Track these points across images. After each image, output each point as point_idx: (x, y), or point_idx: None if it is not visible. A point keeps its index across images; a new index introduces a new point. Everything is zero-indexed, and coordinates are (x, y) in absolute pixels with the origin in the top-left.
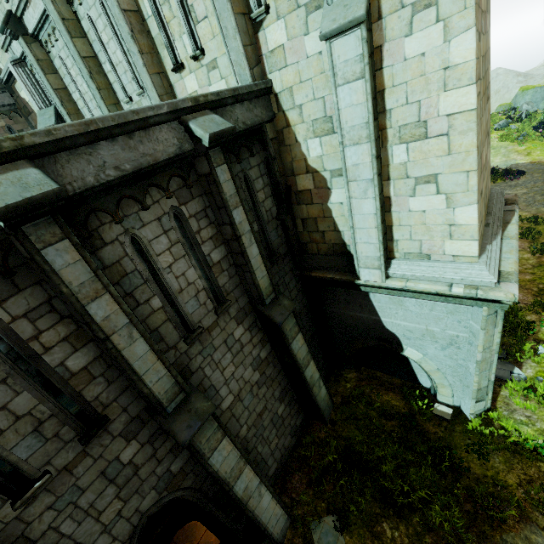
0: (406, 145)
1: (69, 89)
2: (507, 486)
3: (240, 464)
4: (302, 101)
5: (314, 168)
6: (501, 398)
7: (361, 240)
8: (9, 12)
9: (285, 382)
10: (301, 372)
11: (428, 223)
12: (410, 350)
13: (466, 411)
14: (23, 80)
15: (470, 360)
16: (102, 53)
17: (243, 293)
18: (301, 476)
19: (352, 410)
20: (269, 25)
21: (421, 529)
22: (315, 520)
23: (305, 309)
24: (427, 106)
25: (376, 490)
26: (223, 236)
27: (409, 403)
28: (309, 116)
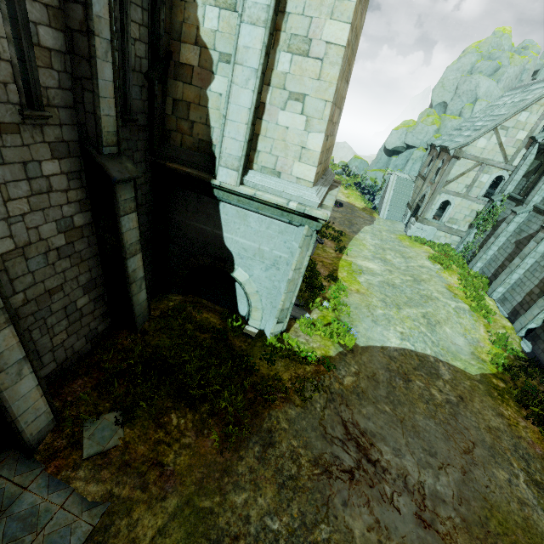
0: (292, 56)
1: None
2: (282, 380)
3: None
4: None
5: (205, 43)
6: (293, 328)
7: (230, 134)
8: None
9: (98, 272)
10: (124, 257)
11: (288, 141)
12: (240, 270)
13: (268, 333)
14: None
15: (283, 280)
16: None
17: (73, 124)
18: (87, 381)
19: (169, 322)
20: None
21: (207, 416)
22: (93, 416)
23: (147, 207)
24: (316, 26)
25: (174, 388)
26: (66, 21)
27: (225, 323)
28: None
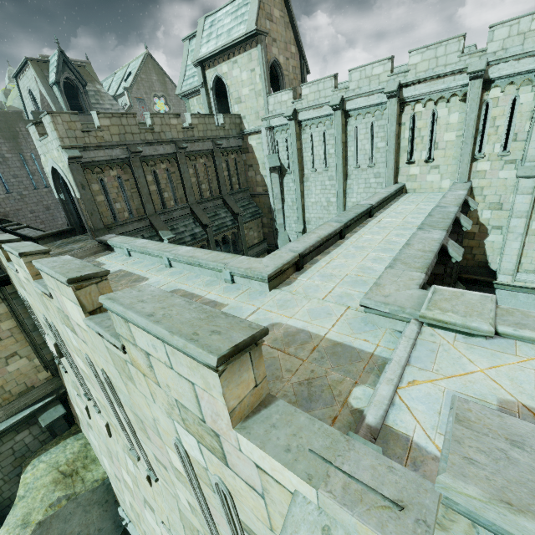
0: None
1: (303, 150)
2: None
3: None
4: (487, 194)
5: (482, 223)
6: None
7: (505, 260)
8: (295, 109)
9: None
10: None
11: None
12: None
13: None
14: (267, 137)
15: None
16: (352, 142)
17: None
18: None
19: None
20: (481, 161)
21: None
22: None
23: None
24: None
25: None
26: None
27: None
28: (489, 200)
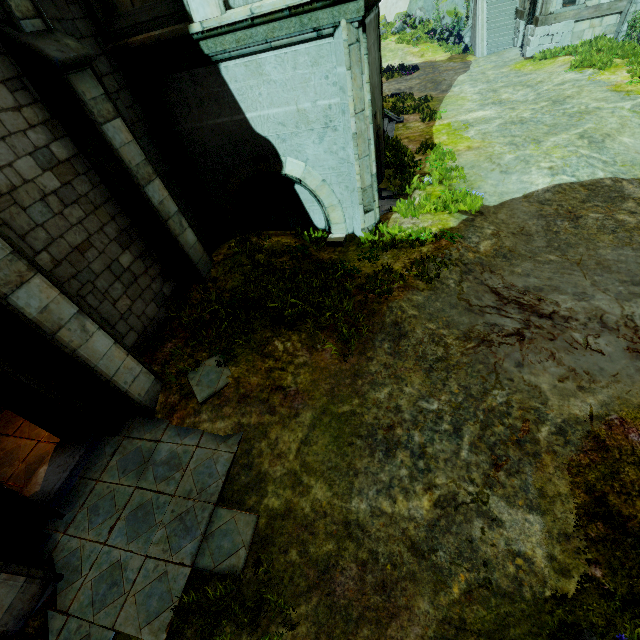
0: None
1: None
2: (394, 272)
3: (19, 266)
4: None
5: None
6: (392, 220)
7: None
8: None
9: (125, 222)
10: (136, 183)
11: None
12: (289, 161)
13: (359, 232)
14: None
15: (348, 142)
16: None
17: None
18: (176, 342)
19: (236, 260)
20: None
21: (314, 332)
22: (191, 364)
23: (143, 126)
24: None
25: (268, 320)
26: None
27: (302, 241)
28: None
